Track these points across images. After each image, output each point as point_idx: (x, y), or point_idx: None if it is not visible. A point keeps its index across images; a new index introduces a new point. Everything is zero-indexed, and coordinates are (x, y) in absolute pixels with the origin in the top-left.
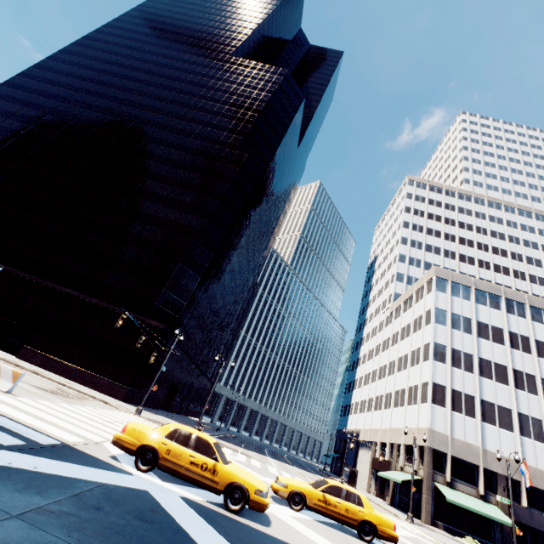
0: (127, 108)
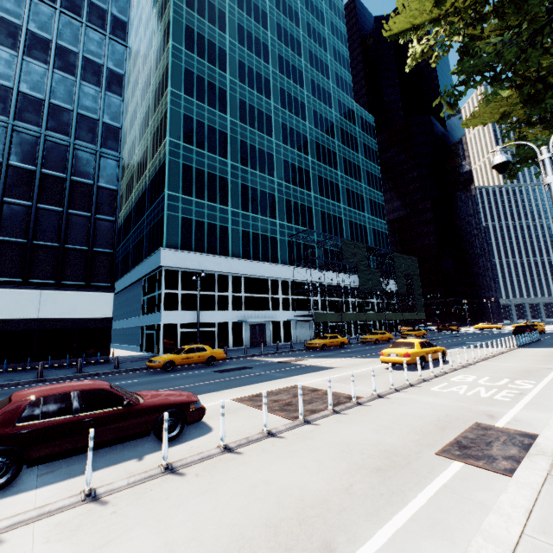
0: None
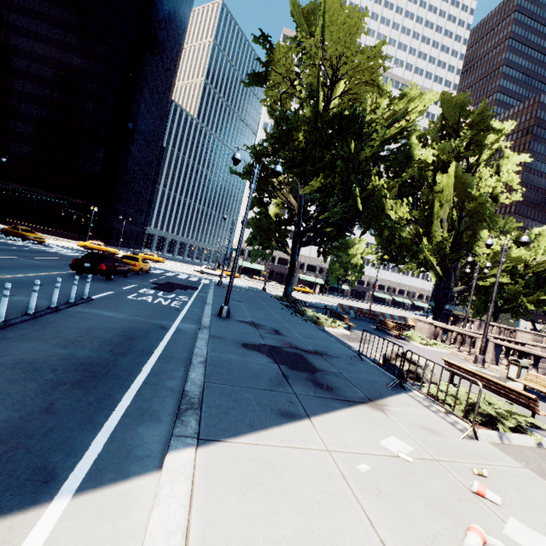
0: None
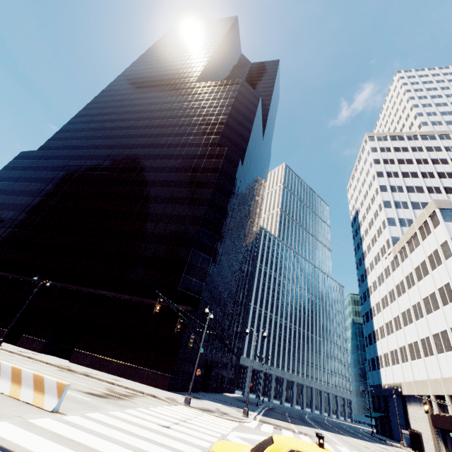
0: (126, 140)
